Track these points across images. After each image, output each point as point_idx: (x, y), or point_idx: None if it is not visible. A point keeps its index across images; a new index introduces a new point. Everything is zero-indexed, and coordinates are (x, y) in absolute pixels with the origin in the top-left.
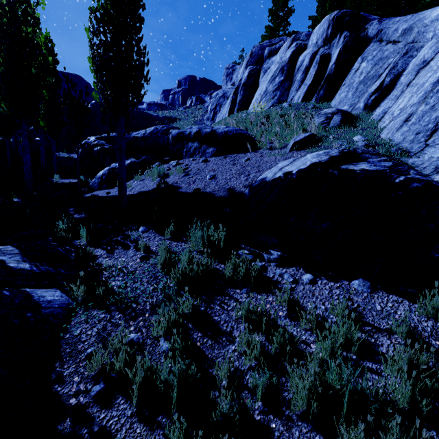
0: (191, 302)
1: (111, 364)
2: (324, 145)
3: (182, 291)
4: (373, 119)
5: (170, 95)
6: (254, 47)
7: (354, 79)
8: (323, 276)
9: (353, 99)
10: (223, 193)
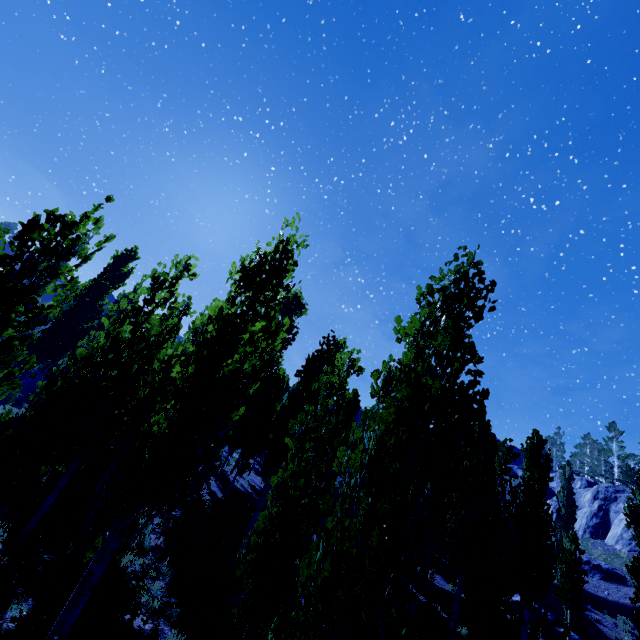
0: (628, 633)
1: (615, 634)
2: None
3: (623, 631)
4: None
5: None
6: (600, 487)
7: None
8: None
9: None
10: (619, 604)
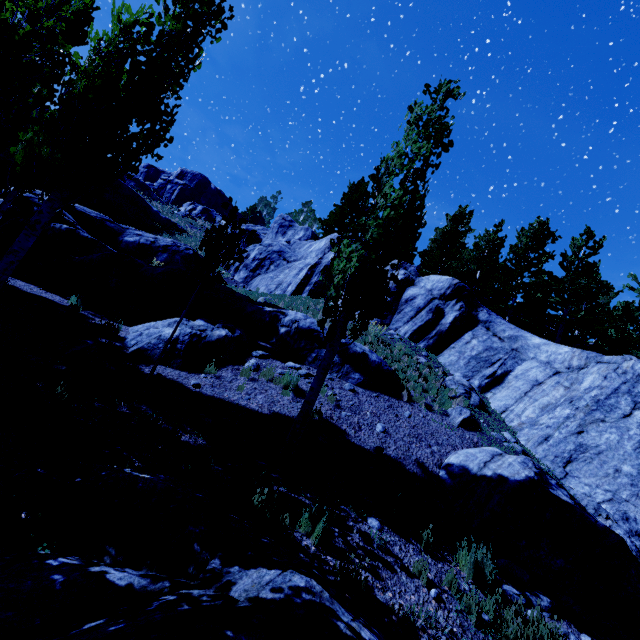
0: None
1: None
2: (486, 433)
3: None
4: (496, 409)
5: (160, 178)
6: None
7: (465, 350)
8: (594, 637)
9: (467, 370)
10: (414, 467)
